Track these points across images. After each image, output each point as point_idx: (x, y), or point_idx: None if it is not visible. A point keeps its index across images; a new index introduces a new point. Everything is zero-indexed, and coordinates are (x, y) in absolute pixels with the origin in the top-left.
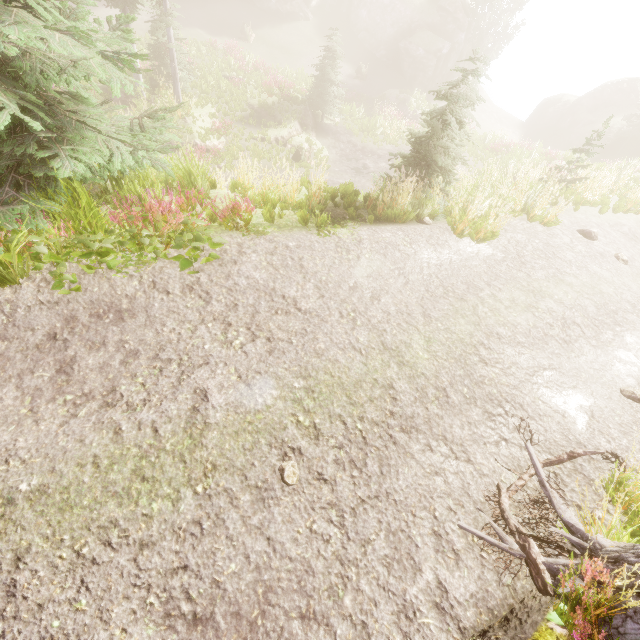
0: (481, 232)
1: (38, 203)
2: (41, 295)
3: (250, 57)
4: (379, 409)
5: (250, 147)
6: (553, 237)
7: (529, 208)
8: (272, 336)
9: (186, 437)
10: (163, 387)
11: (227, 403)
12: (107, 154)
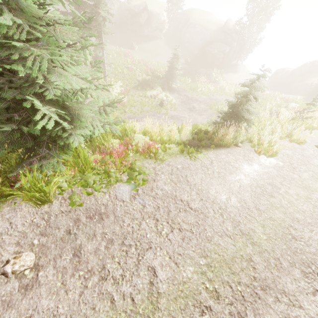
0: (270, 152)
1: (59, 156)
2: (62, 207)
3: (136, 57)
4: (247, 275)
5: (139, 100)
6: (304, 150)
7: (289, 135)
8: (181, 227)
9: (149, 303)
10: (130, 265)
11: (167, 278)
12: (92, 129)
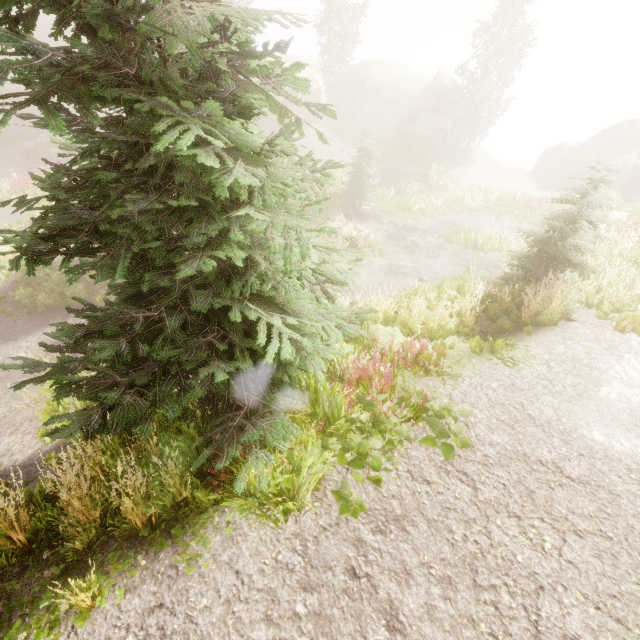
0: None
1: (278, 403)
2: (320, 518)
3: None
4: None
5: None
6: None
7: None
8: (575, 528)
9: None
10: (522, 639)
11: None
12: (326, 337)
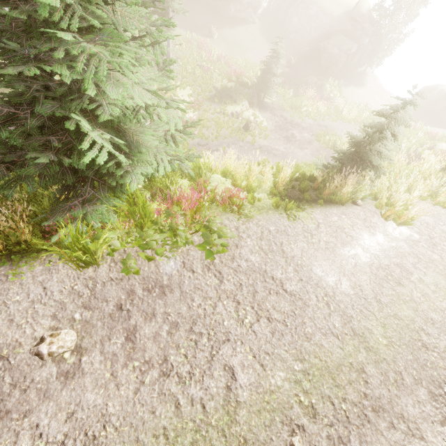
0: (403, 217)
1: (109, 200)
2: (111, 273)
3: (215, 51)
4: (356, 391)
5: (214, 119)
6: None
7: (433, 194)
8: (270, 316)
9: (225, 414)
10: (200, 361)
11: (250, 383)
12: (155, 165)
